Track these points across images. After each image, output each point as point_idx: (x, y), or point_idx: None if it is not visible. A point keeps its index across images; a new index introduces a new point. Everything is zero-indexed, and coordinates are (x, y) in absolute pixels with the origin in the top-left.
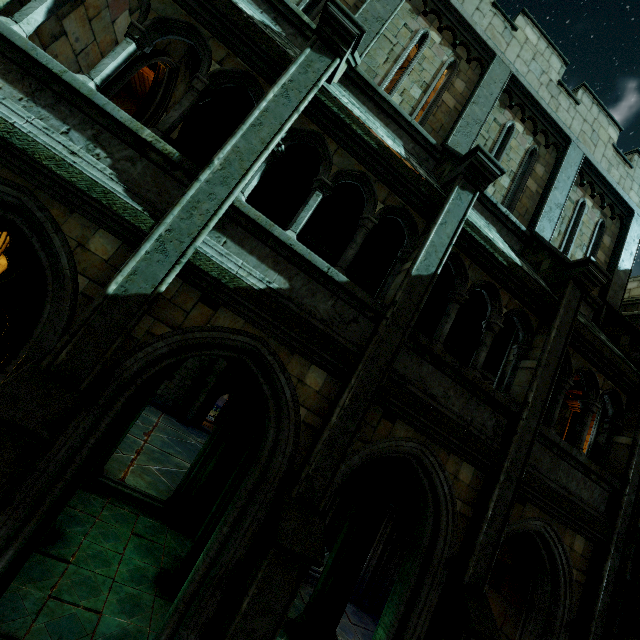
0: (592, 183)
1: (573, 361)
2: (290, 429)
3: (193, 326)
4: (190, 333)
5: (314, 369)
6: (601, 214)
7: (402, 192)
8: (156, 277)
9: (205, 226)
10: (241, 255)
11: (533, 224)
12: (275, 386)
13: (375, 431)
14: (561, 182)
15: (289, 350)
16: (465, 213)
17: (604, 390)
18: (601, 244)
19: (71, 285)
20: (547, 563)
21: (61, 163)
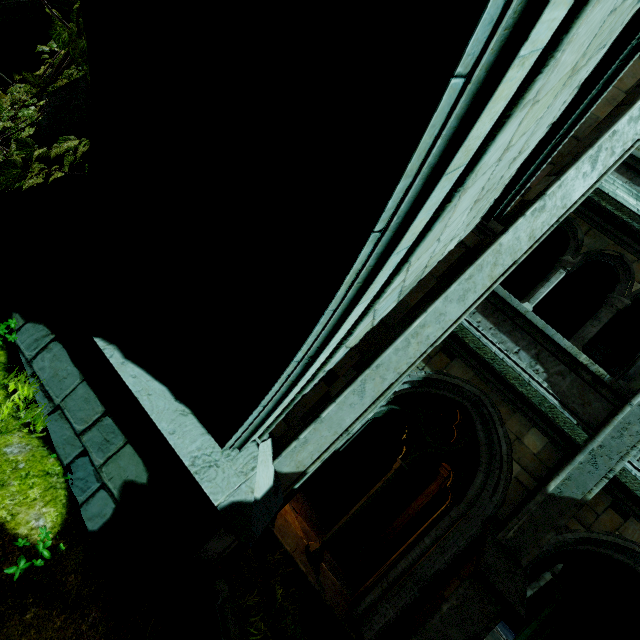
0: None
1: None
2: None
3: (602, 529)
4: (596, 533)
5: None
6: None
7: None
8: (585, 485)
9: (635, 448)
10: None
11: None
12: None
13: None
14: None
15: None
16: None
17: None
18: None
19: (506, 467)
20: None
21: (522, 382)
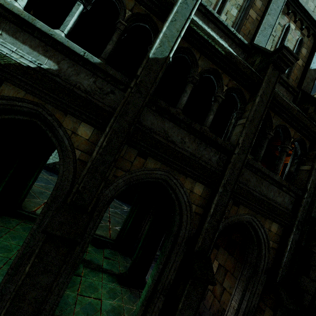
0: (295, 12)
1: (274, 121)
2: (70, 164)
3: None
4: None
5: (83, 125)
6: (301, 34)
7: (144, 2)
8: None
9: None
10: (16, 44)
11: (253, 39)
12: (56, 137)
13: (132, 164)
14: (273, 10)
15: (63, 112)
16: (190, 13)
17: (294, 138)
18: (300, 54)
19: None
20: (255, 239)
21: None
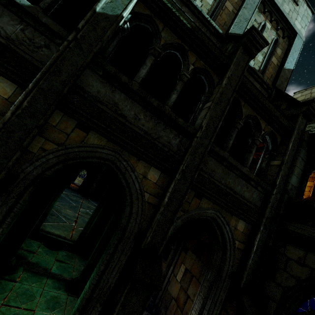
0: (271, 12)
1: (244, 110)
2: None
3: None
4: None
5: (2, 80)
6: (276, 34)
7: None
8: None
9: None
10: None
11: (228, 30)
12: None
13: (68, 137)
14: (249, 4)
15: None
16: None
17: (265, 131)
18: (275, 53)
19: None
20: (220, 238)
21: None
